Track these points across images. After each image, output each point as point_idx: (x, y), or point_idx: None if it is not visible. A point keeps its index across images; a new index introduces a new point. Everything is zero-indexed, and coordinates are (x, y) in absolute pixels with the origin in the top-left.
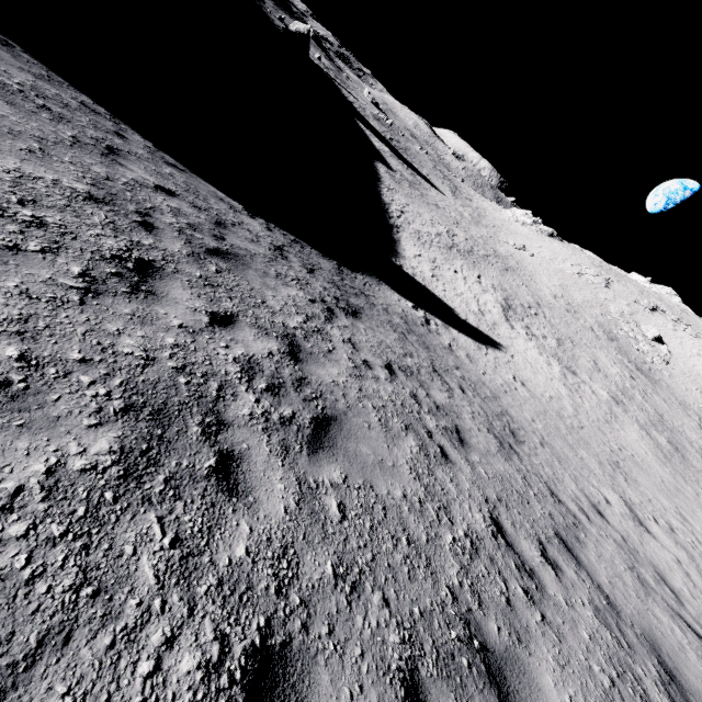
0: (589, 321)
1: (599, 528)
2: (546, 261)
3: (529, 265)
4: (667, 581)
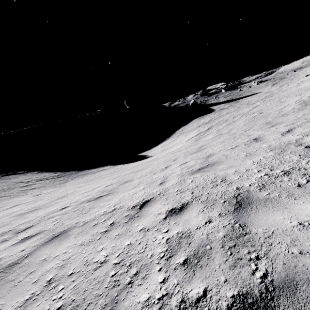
0: None
1: (15, 196)
2: None
3: None
4: (3, 201)
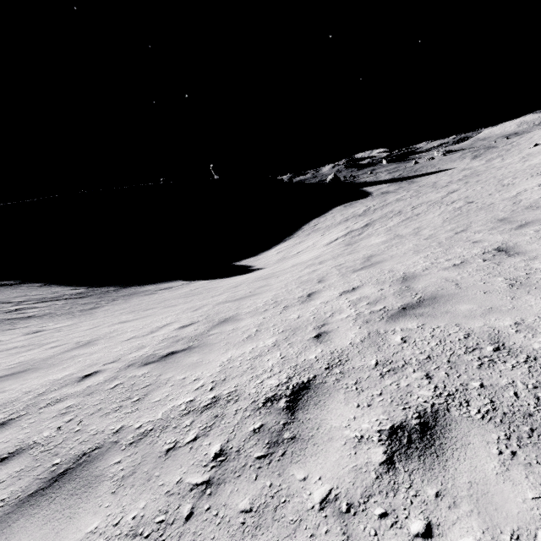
0: None
1: None
2: None
3: None
4: None
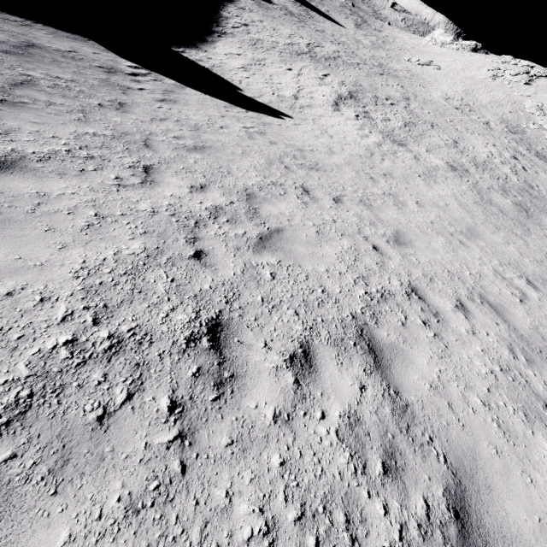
0: (488, 118)
1: None
2: (455, 71)
3: (429, 77)
4: None
